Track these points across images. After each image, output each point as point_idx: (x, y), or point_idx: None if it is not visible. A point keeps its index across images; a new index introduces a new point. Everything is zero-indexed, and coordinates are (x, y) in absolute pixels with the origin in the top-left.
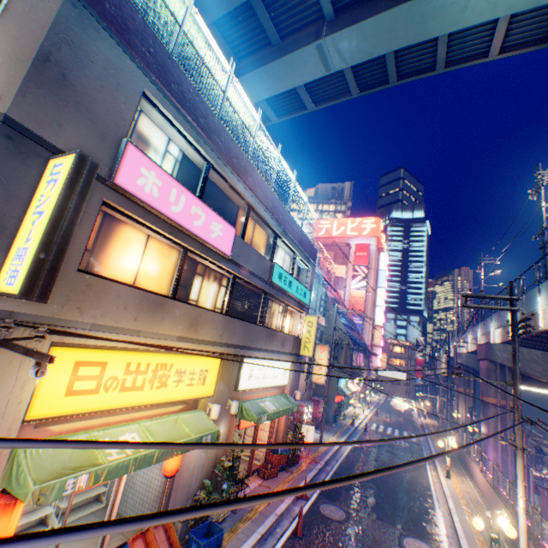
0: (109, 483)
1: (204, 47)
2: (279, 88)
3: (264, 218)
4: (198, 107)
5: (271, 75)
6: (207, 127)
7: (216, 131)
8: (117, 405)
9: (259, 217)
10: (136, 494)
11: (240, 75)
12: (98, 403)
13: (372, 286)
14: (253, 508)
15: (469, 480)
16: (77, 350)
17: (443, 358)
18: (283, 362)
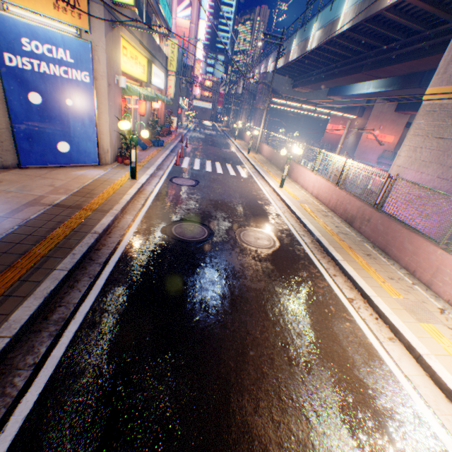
0: None
1: None
2: None
3: None
4: None
5: None
6: None
7: None
8: (131, 74)
9: None
10: None
11: None
12: (128, 71)
13: (196, 18)
14: (166, 142)
15: (243, 142)
16: (122, 40)
17: (242, 83)
18: (162, 74)
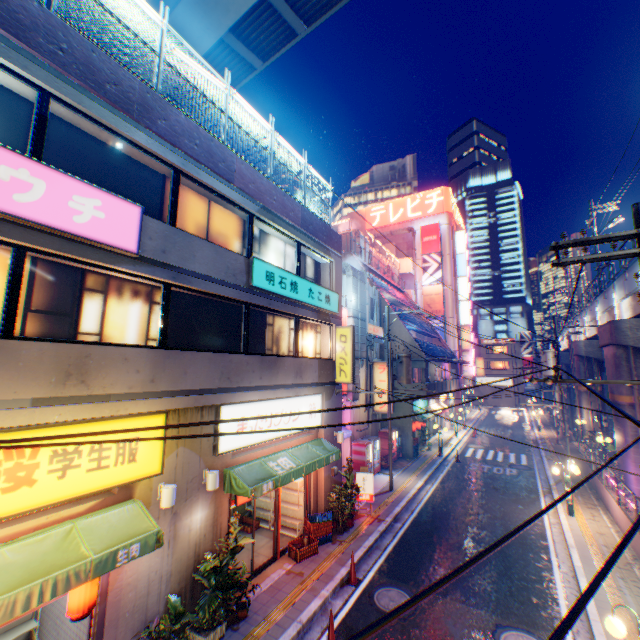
0: (42, 615)
1: None
2: (241, 4)
3: (215, 190)
4: None
5: None
6: (10, 18)
7: (40, 29)
8: None
9: (205, 188)
10: (68, 632)
11: None
12: None
13: (450, 277)
14: (267, 616)
15: (603, 515)
16: None
17: (550, 353)
18: (307, 398)
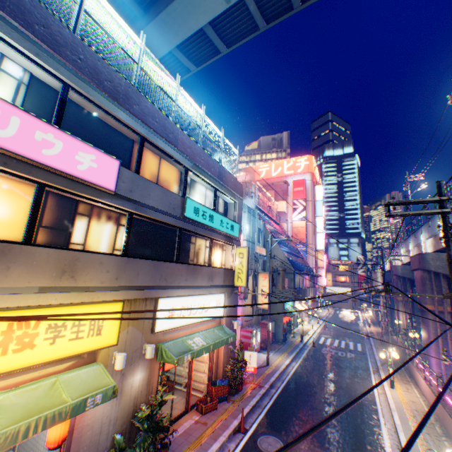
0: (18, 447)
1: (109, 2)
2: (186, 31)
3: (166, 152)
4: (29, 11)
5: (175, 18)
6: (51, 38)
7: (68, 46)
8: None
9: (159, 150)
10: None
11: (147, 24)
12: None
13: (311, 216)
14: None
15: (414, 388)
16: None
17: (379, 272)
18: (215, 295)
